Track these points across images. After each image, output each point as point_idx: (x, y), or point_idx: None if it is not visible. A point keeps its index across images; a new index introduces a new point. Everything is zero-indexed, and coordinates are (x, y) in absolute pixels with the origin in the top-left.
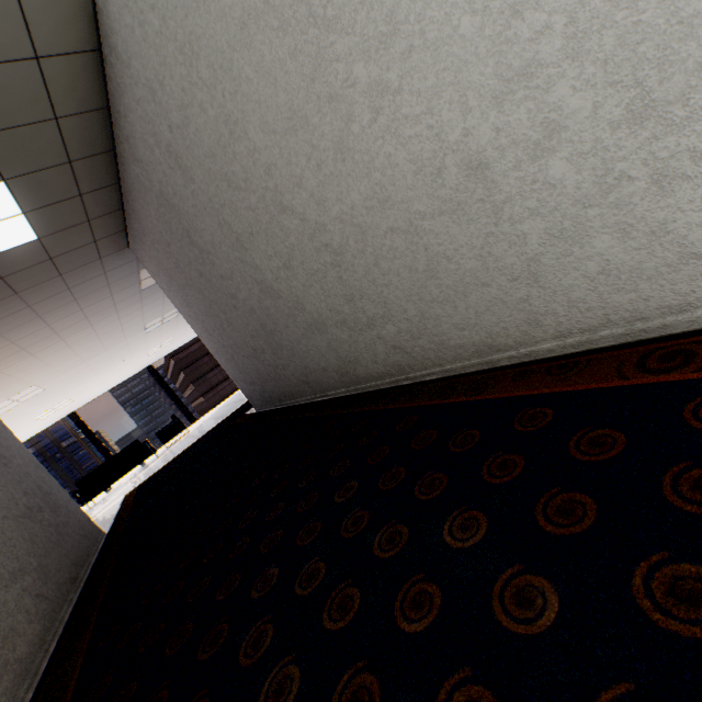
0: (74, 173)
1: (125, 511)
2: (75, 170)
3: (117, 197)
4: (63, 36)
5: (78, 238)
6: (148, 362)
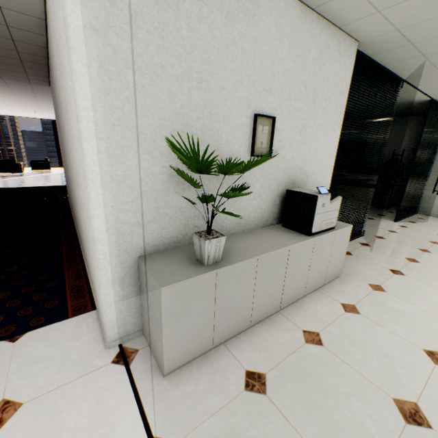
0: (22, 62)
1: None
2: (23, 62)
3: (47, 74)
4: (29, 41)
5: (18, 75)
6: (54, 118)
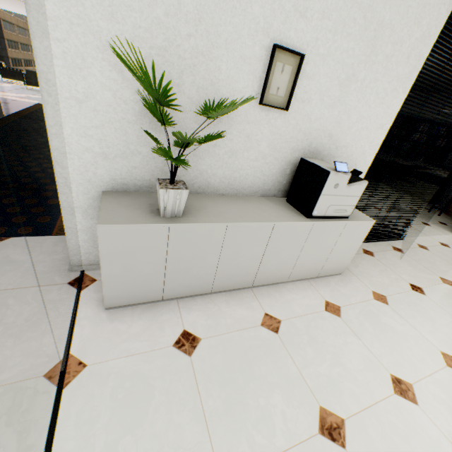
0: None
1: (23, 113)
2: None
3: None
4: None
5: None
6: None
